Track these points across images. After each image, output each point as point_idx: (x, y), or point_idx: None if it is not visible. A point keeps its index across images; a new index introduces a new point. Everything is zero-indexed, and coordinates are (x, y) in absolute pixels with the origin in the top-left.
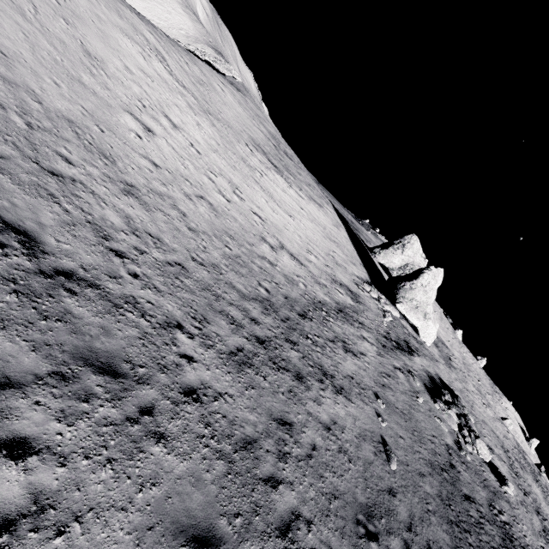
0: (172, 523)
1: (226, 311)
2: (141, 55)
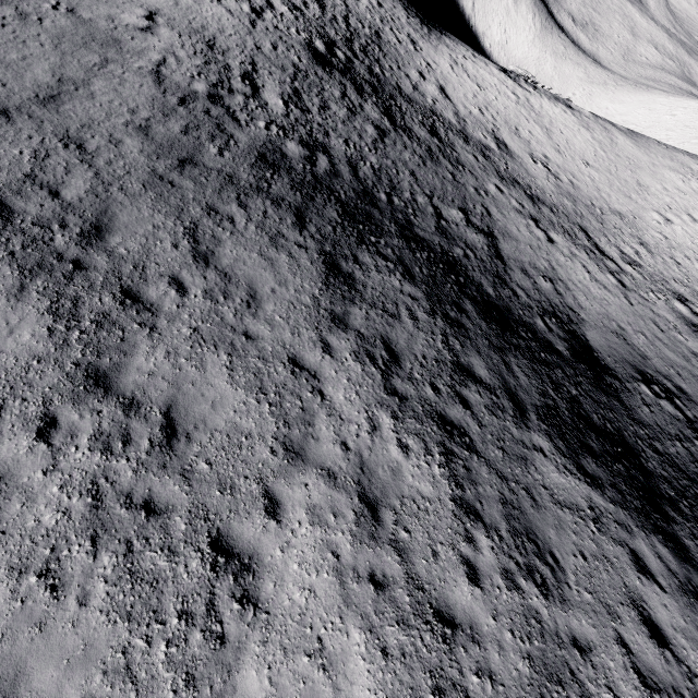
0: (628, 316)
1: (691, 308)
2: (681, 180)
